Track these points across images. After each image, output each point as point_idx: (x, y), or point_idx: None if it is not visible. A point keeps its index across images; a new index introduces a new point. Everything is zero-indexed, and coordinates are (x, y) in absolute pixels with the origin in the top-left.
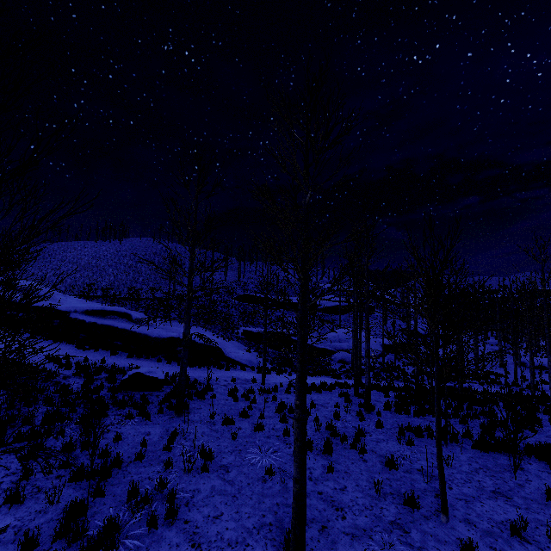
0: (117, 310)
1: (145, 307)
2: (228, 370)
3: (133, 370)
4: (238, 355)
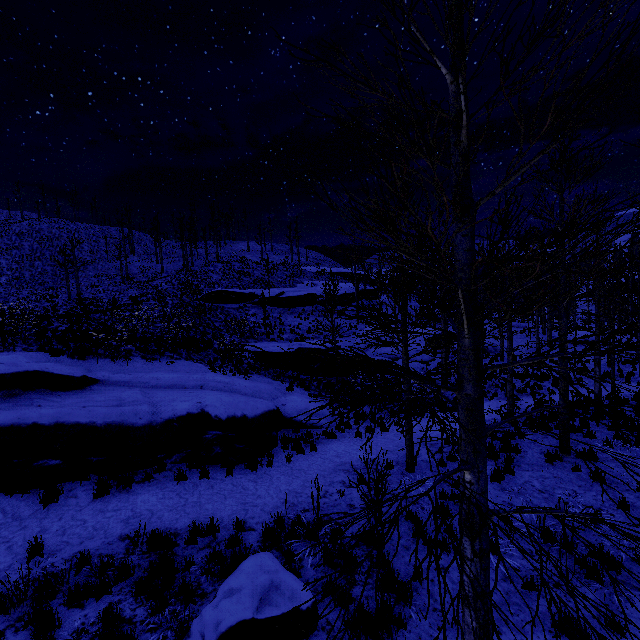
0: (13, 372)
1: (60, 340)
2: (314, 449)
3: (211, 617)
4: (301, 409)
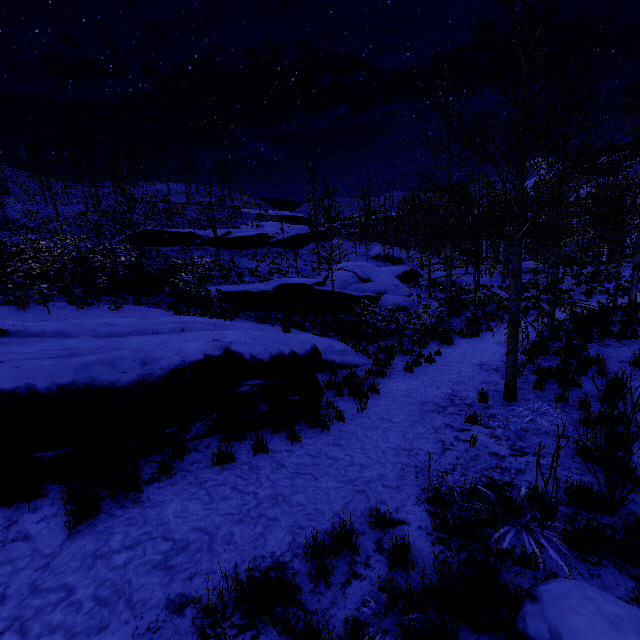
0: None
1: None
2: (373, 392)
3: None
4: (326, 347)
